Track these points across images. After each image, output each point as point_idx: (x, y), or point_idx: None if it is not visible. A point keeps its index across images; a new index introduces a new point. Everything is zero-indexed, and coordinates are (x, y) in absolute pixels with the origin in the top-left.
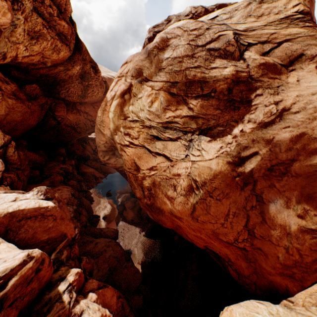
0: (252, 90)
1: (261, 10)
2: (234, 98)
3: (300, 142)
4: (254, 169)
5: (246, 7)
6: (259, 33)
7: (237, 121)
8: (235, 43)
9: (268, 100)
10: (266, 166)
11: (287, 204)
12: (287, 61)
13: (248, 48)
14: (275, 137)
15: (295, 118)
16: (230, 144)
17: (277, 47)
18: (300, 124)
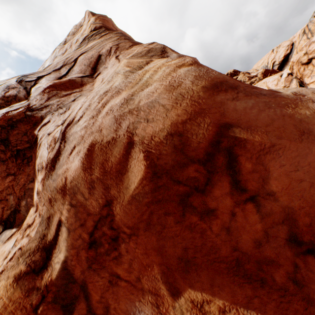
0: (38, 123)
1: (65, 48)
2: (19, 148)
3: (96, 164)
4: (69, 260)
5: (53, 53)
6: (56, 63)
7: (33, 178)
8: (18, 84)
9: (56, 124)
10: (83, 240)
11: (160, 312)
12: (90, 70)
13: (39, 81)
14: (67, 178)
15: (78, 128)
16: (30, 226)
17: (75, 64)
18: (84, 133)
